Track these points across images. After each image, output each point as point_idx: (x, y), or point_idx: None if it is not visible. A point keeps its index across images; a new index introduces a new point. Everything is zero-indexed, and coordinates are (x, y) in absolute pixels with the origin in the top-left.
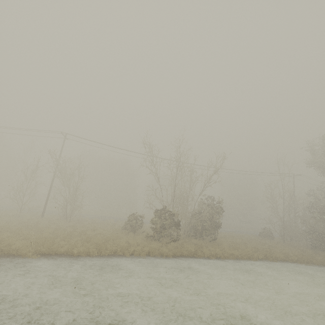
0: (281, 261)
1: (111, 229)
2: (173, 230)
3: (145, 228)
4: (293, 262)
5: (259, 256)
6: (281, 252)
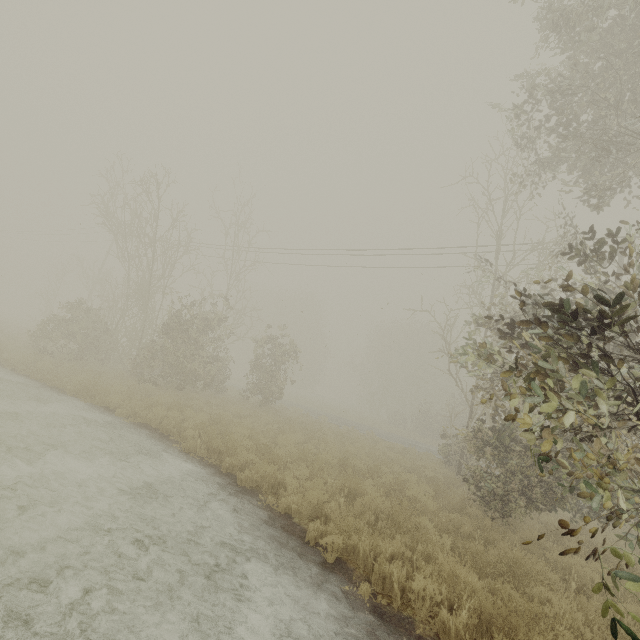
0: (146, 427)
1: None
2: (74, 341)
3: None
4: (172, 441)
5: (112, 401)
6: (221, 426)
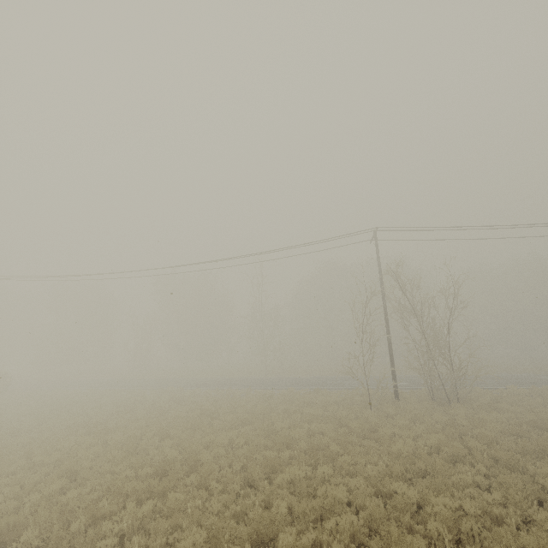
0: None
1: None
2: None
3: None
4: None
5: None
6: None
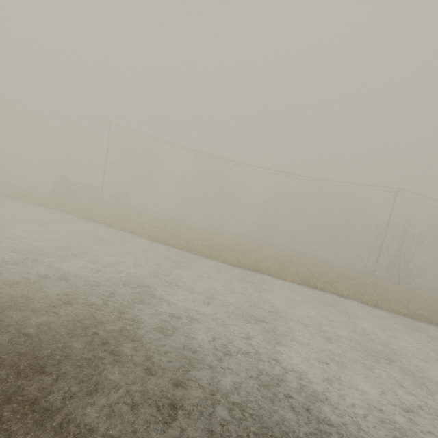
0: None
1: None
2: None
3: None
4: None
5: None
6: None
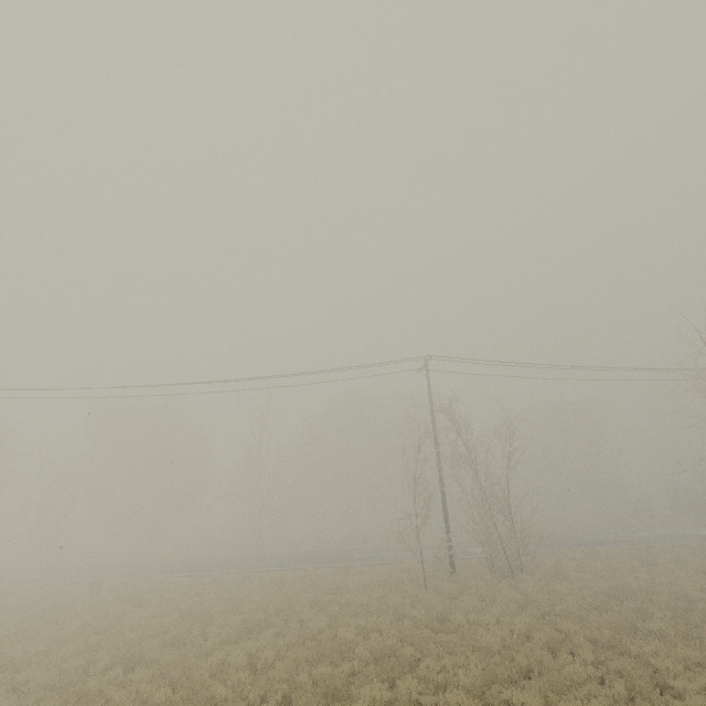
0: None
1: (693, 585)
2: None
3: (690, 561)
4: None
5: None
6: None
